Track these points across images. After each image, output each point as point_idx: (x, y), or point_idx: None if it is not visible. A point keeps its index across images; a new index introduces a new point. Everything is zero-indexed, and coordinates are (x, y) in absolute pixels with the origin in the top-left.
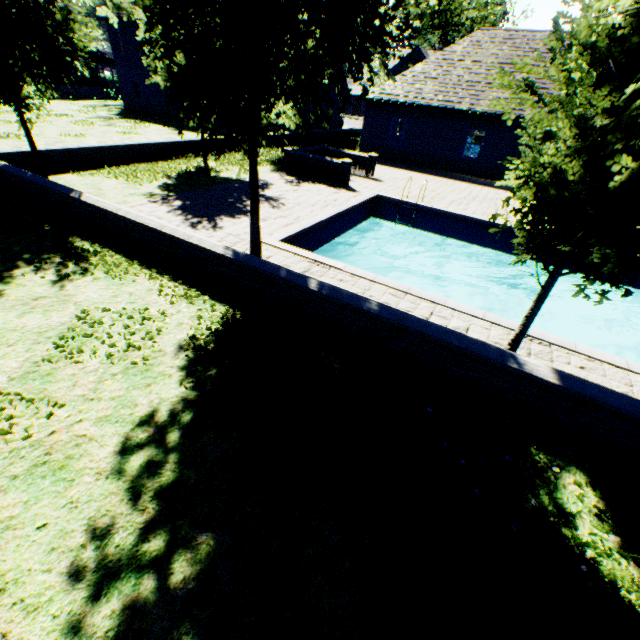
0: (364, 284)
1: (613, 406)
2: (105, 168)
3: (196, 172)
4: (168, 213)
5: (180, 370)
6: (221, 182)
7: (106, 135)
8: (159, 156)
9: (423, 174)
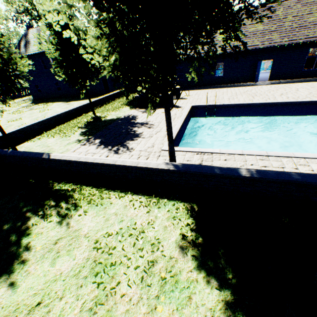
0: (240, 158)
1: None
2: (43, 133)
3: (93, 121)
4: (96, 149)
5: (198, 272)
6: (110, 122)
7: (32, 115)
8: (68, 118)
9: (201, 90)
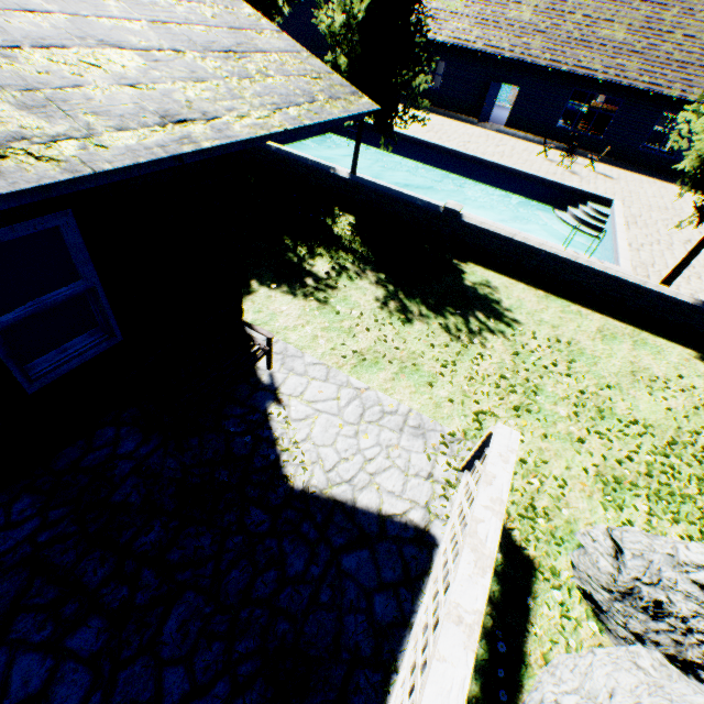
0: None
1: (367, 186)
2: None
3: None
4: None
5: None
6: None
7: None
8: None
9: None
